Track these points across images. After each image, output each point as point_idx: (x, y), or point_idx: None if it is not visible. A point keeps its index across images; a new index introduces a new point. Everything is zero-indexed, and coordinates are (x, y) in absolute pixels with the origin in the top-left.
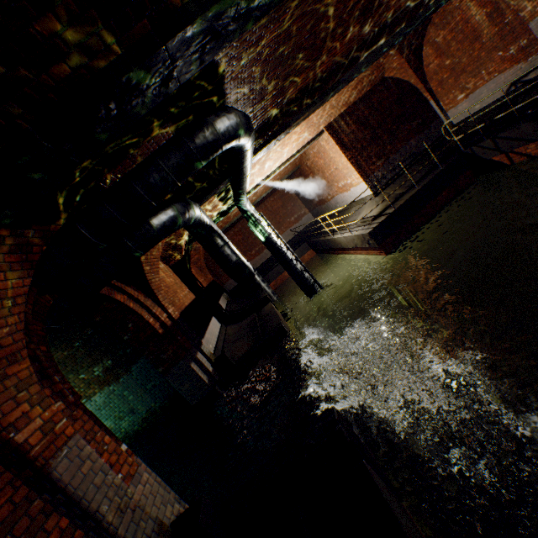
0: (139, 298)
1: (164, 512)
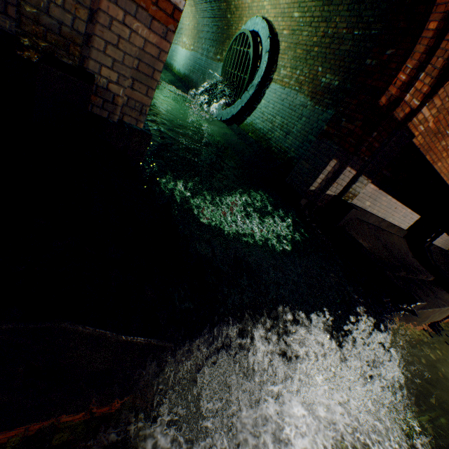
0: (447, 34)
1: (104, 63)
